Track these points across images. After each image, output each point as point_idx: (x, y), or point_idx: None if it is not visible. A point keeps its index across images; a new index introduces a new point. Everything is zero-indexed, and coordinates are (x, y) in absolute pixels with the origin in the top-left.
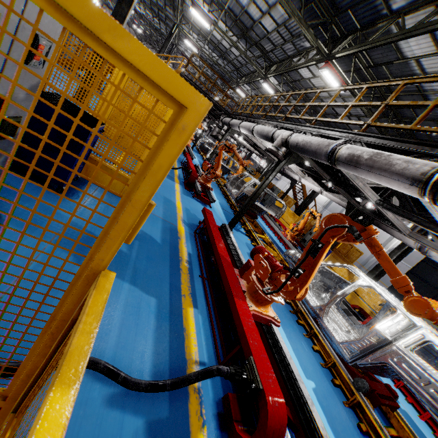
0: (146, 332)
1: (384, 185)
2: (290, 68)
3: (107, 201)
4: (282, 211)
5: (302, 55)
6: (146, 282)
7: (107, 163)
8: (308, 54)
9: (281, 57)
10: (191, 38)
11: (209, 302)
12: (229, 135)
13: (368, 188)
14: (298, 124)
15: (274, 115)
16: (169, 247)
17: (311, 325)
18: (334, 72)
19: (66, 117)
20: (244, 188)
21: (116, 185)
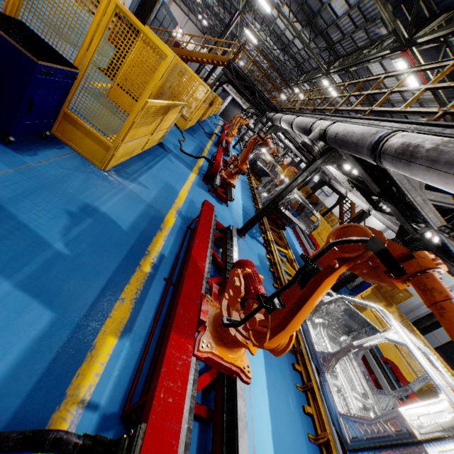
0: (17, 340)
1: (452, 191)
2: (357, 60)
3: (77, 168)
4: (314, 226)
5: (375, 45)
6: (68, 270)
7: (85, 124)
8: (383, 43)
9: (349, 50)
10: (252, 28)
11: (158, 315)
12: (277, 138)
13: (429, 206)
14: (347, 116)
15: (323, 108)
16: (137, 236)
17: (310, 375)
18: (412, 64)
19: (6, 40)
20: (274, 192)
21: (96, 153)
